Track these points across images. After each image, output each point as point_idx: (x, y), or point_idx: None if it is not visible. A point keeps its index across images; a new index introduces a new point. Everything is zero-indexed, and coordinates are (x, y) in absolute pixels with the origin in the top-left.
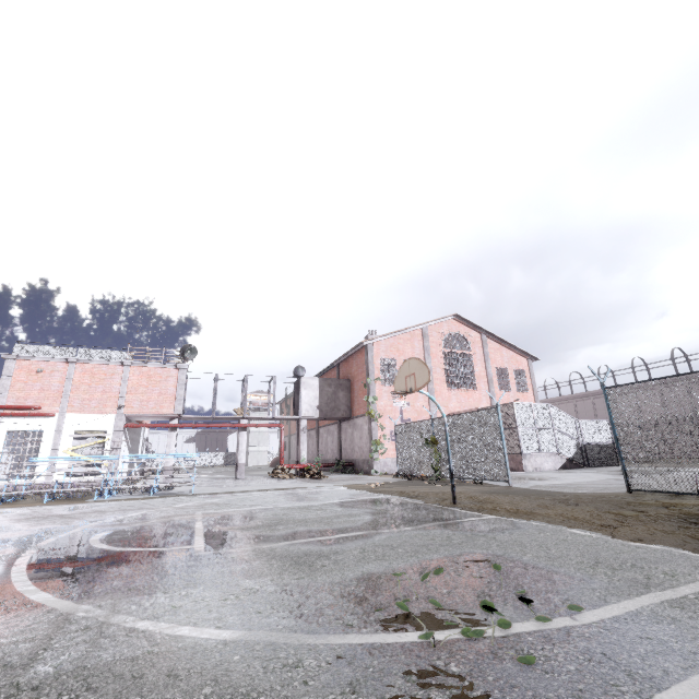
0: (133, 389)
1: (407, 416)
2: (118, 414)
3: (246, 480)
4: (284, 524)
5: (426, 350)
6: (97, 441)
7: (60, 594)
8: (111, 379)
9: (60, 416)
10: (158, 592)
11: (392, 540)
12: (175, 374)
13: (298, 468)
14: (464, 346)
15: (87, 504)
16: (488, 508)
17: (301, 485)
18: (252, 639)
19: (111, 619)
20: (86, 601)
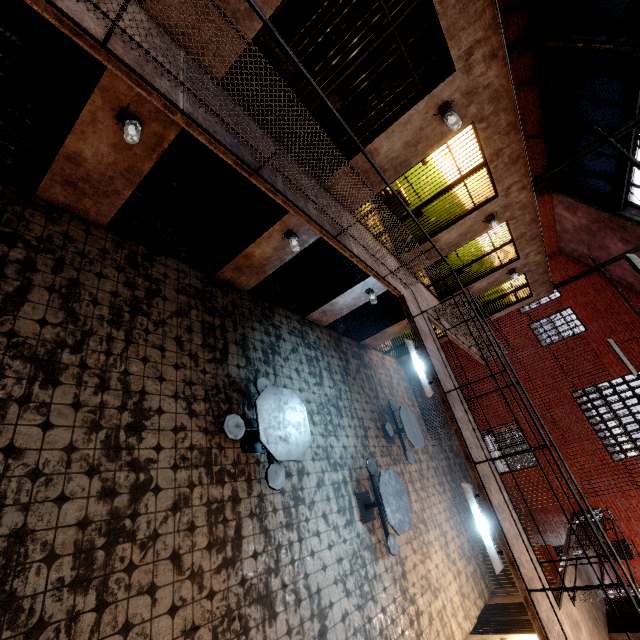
0: None
1: None
2: None
3: None
4: None
5: None
6: None
7: None
8: None
9: None
10: None
11: None
12: None
13: None
14: None
15: None
16: None
17: None
18: None
19: None
20: None
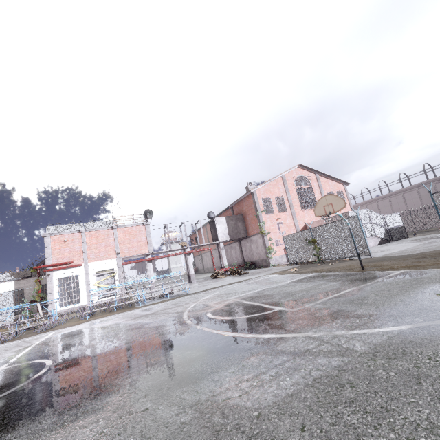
0: (122, 242)
1: (283, 230)
2: (117, 258)
3: (199, 282)
4: (298, 293)
5: (286, 189)
6: (110, 276)
7: (276, 333)
8: (108, 238)
9: (85, 265)
10: (325, 323)
11: (377, 288)
12: (143, 228)
13: (225, 270)
14: (307, 183)
15: (144, 307)
16: (388, 268)
17: (244, 278)
18: (422, 325)
19: (336, 333)
20: (301, 332)
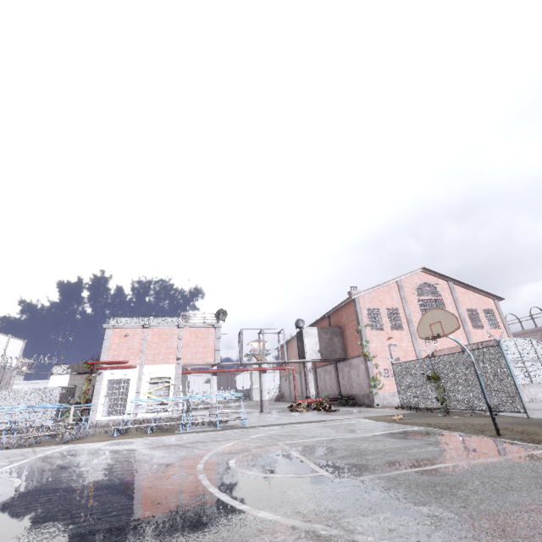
0: (186, 344)
1: (396, 355)
2: (177, 364)
3: (272, 413)
4: (369, 454)
5: (403, 298)
6: (165, 385)
7: (278, 513)
8: (171, 338)
9: (140, 367)
10: (358, 515)
11: (494, 471)
12: (213, 331)
13: (310, 402)
14: (435, 293)
15: (181, 435)
16: (541, 440)
17: (326, 418)
18: None
19: (356, 538)
20: (310, 520)
